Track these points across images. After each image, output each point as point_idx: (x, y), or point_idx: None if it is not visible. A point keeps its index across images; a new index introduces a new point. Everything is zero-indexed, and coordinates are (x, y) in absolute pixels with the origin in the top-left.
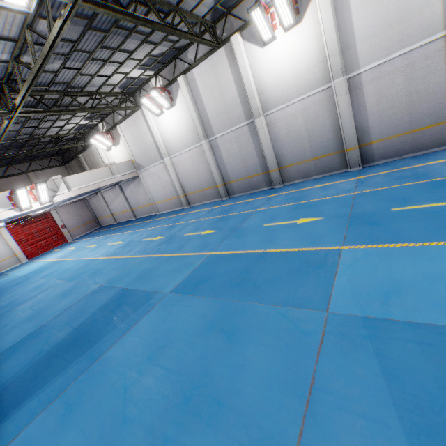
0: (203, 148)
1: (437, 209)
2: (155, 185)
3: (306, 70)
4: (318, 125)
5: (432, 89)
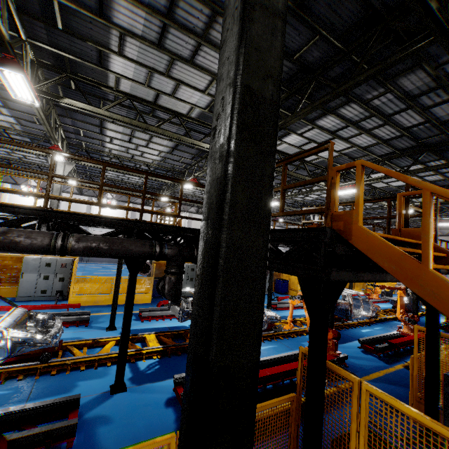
0: None
1: None
2: None
3: None
4: None
5: None
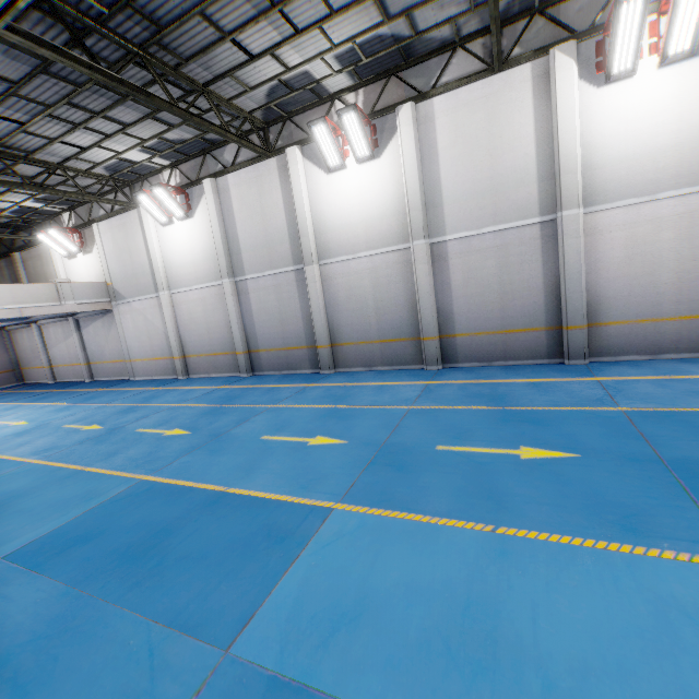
0: (223, 290)
1: (488, 459)
2: (137, 331)
3: (381, 219)
4: (389, 295)
5: (528, 283)
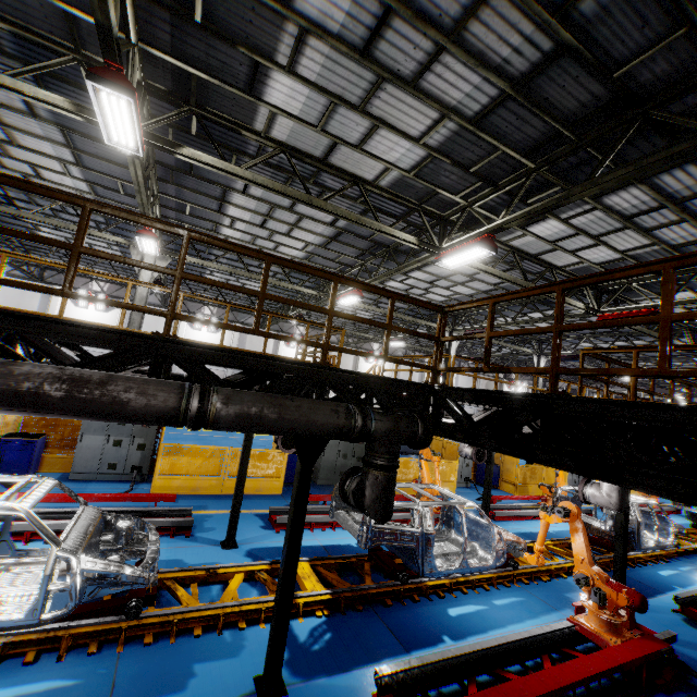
0: None
1: None
2: None
3: None
4: None
5: None
